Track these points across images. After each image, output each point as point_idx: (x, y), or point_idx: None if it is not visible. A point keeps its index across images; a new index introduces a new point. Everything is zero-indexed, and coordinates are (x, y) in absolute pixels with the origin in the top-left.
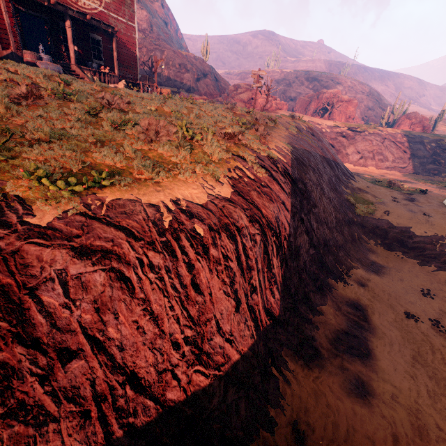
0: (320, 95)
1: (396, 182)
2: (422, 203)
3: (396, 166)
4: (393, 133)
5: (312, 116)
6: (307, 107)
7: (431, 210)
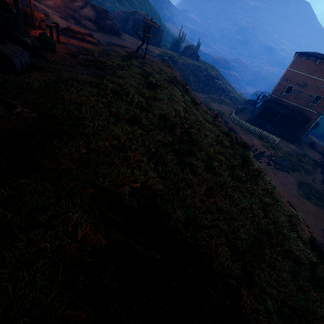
0: (136, 15)
1: (211, 108)
2: (231, 124)
3: (195, 89)
4: (189, 63)
5: (133, 35)
6: (127, 25)
7: (237, 129)
